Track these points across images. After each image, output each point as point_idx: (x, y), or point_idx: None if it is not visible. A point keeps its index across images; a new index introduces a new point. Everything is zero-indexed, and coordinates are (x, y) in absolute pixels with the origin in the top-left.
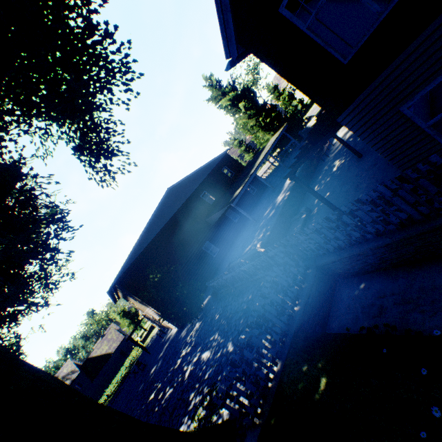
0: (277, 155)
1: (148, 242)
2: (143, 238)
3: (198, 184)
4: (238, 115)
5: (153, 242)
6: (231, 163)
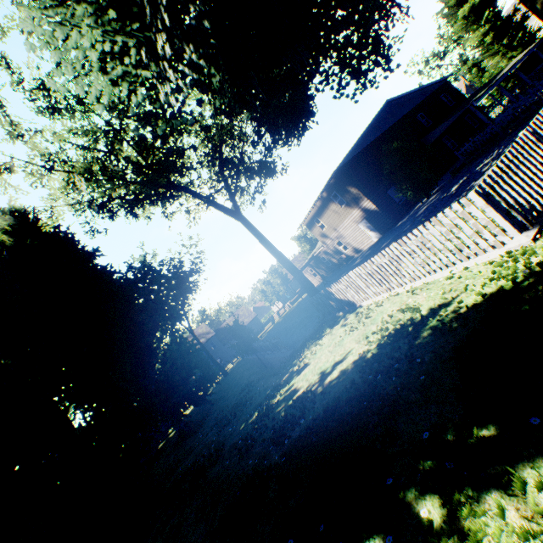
0: (512, 88)
1: (365, 145)
2: (360, 141)
3: (414, 105)
4: (471, 34)
5: (369, 147)
6: (451, 91)
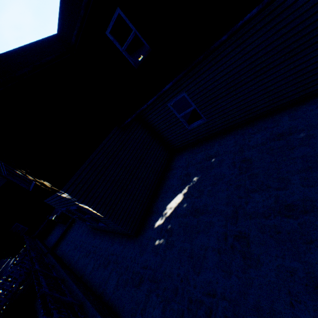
0: None
1: None
2: None
3: None
4: None
5: None
6: None
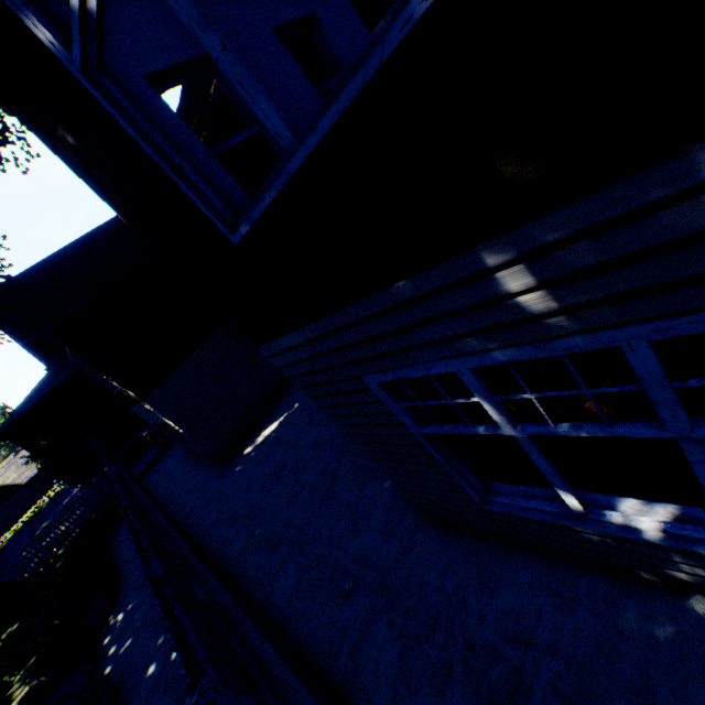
0: None
1: (54, 386)
2: (47, 381)
3: None
4: None
5: (61, 387)
6: None
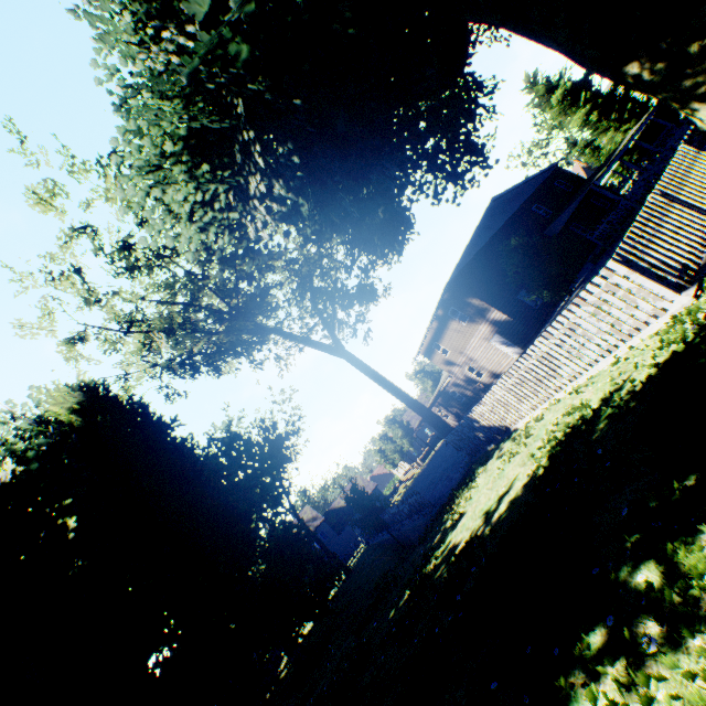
0: (638, 160)
1: (477, 249)
2: (470, 246)
3: (526, 198)
4: (572, 116)
5: (483, 250)
6: (566, 176)
